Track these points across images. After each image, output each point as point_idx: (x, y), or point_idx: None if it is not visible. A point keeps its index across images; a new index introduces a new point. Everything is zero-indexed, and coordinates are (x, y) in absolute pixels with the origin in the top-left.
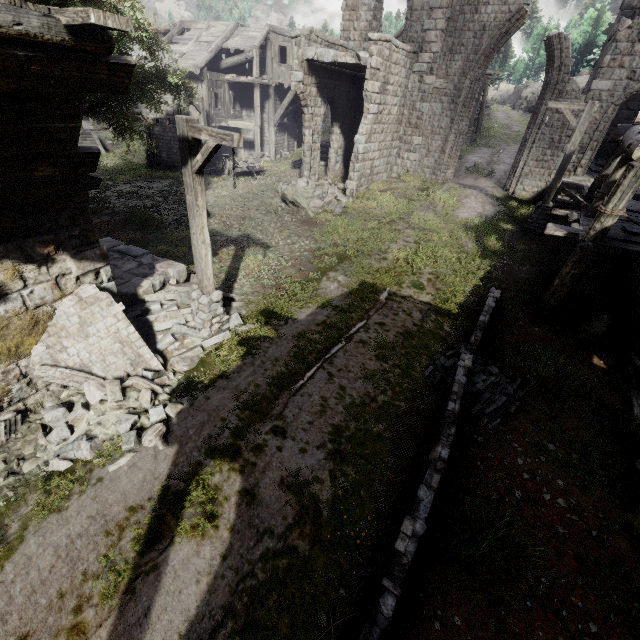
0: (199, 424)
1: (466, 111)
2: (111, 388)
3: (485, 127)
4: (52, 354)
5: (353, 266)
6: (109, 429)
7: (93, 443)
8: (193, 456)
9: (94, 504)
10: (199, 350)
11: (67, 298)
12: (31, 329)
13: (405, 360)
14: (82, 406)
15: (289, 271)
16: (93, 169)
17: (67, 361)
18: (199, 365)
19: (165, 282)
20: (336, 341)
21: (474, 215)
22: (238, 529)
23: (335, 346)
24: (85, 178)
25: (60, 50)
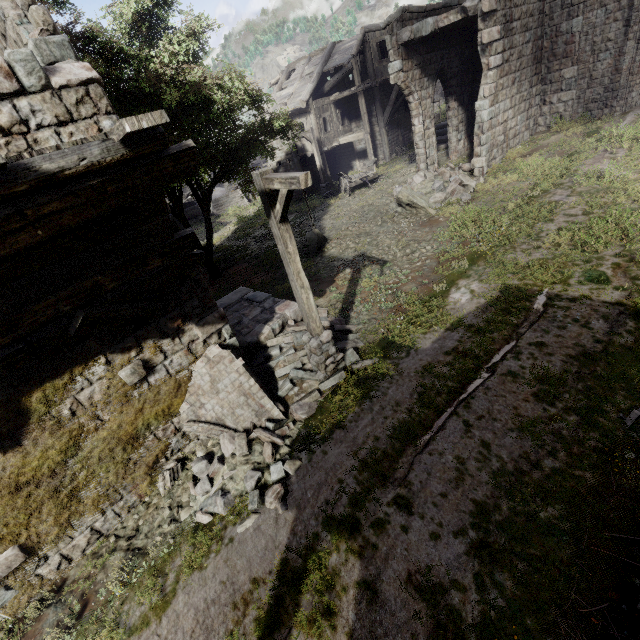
0: (316, 485)
1: None
2: (239, 442)
3: None
4: (194, 411)
5: (490, 267)
6: (239, 485)
7: (226, 499)
8: (310, 525)
9: (225, 569)
10: (316, 395)
11: (199, 360)
12: (176, 391)
13: (585, 400)
14: (218, 460)
15: (409, 287)
16: (193, 247)
17: (206, 416)
18: (317, 411)
19: (283, 324)
20: (472, 375)
21: None
22: (357, 638)
23: (471, 382)
24: (190, 257)
25: (126, 164)
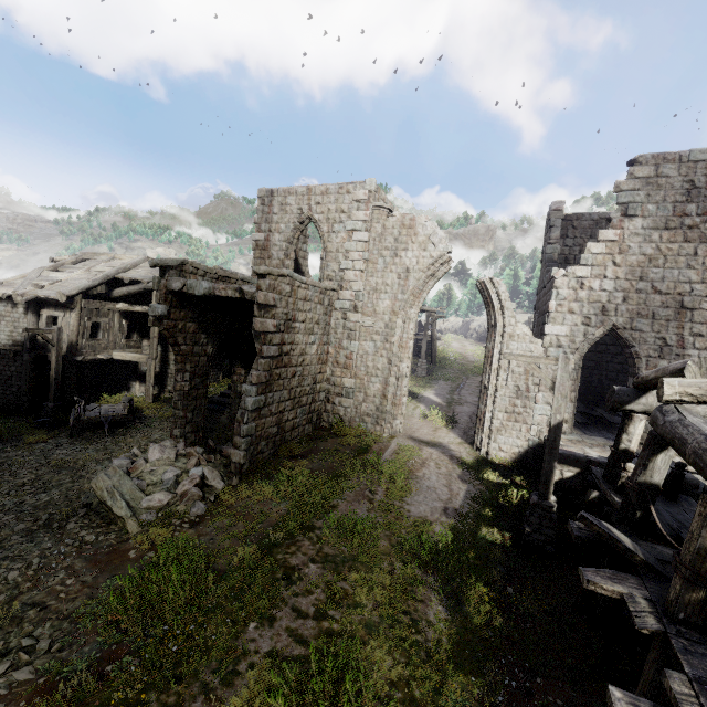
0: None
1: (405, 351)
2: None
3: (441, 356)
4: None
5: None
6: None
7: None
8: None
9: None
10: None
11: None
12: None
13: None
14: None
15: None
16: None
17: None
18: None
19: None
20: None
21: (436, 509)
22: None
23: None
24: None
25: None
